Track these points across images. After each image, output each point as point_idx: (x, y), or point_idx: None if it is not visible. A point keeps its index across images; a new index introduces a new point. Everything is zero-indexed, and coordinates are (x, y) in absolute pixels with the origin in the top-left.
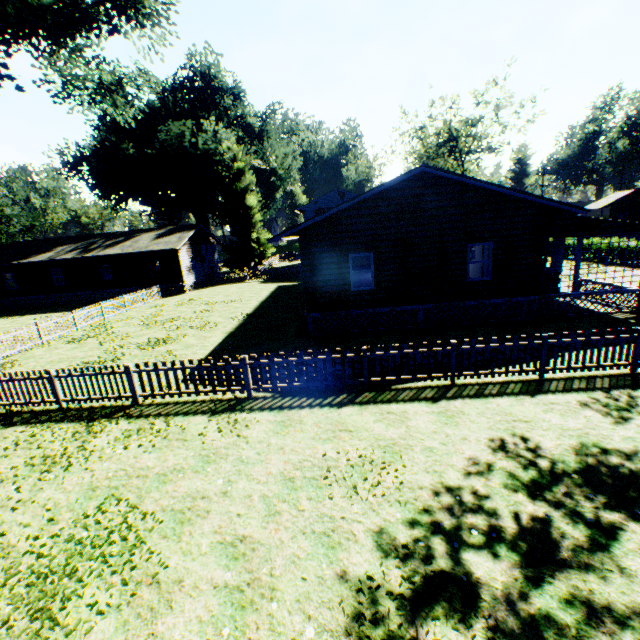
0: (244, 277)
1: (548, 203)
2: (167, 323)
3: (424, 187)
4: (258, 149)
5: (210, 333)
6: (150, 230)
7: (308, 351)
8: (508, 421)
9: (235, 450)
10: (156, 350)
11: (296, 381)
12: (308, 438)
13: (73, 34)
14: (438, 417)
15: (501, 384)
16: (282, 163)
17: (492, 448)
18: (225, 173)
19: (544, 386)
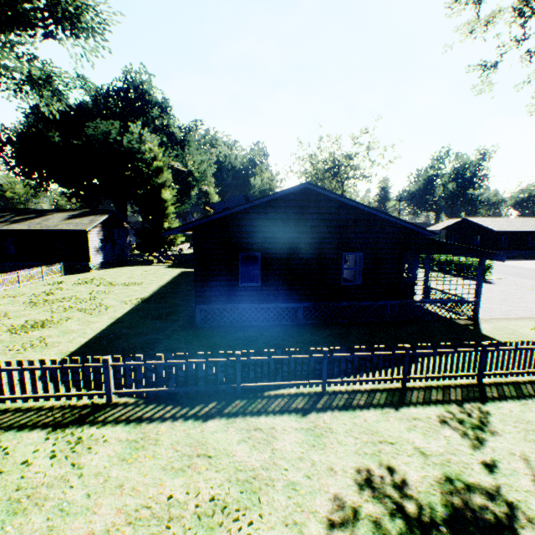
0: (152, 260)
1: (406, 225)
2: (56, 303)
3: (308, 201)
4: (179, 153)
5: (97, 317)
6: (64, 210)
7: (179, 354)
8: (375, 442)
9: (60, 489)
10: (28, 335)
11: (164, 385)
12: (158, 468)
13: (4, 29)
14: (306, 436)
15: (368, 393)
16: (198, 167)
17: (358, 483)
18: (145, 169)
19: (407, 396)
